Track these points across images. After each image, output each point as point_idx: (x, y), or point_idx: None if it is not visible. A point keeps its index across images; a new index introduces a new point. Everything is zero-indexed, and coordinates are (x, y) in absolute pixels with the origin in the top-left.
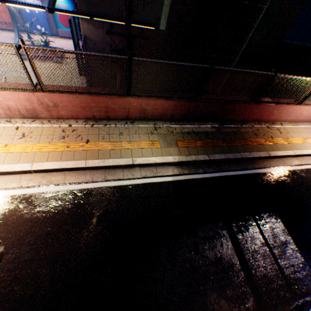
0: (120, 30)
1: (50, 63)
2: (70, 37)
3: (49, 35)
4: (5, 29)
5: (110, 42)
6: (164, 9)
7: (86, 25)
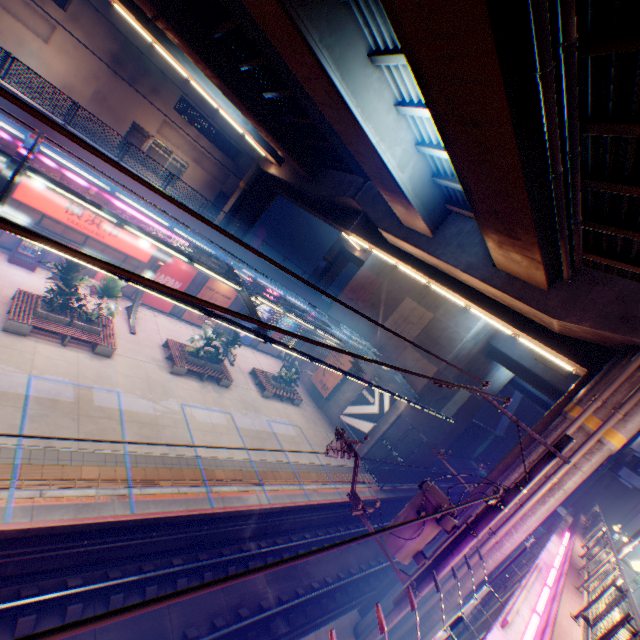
0: (420, 411)
1: (290, 405)
2: (268, 351)
3: (247, 343)
4: (197, 323)
5: (409, 418)
6: (448, 402)
7: (407, 406)
